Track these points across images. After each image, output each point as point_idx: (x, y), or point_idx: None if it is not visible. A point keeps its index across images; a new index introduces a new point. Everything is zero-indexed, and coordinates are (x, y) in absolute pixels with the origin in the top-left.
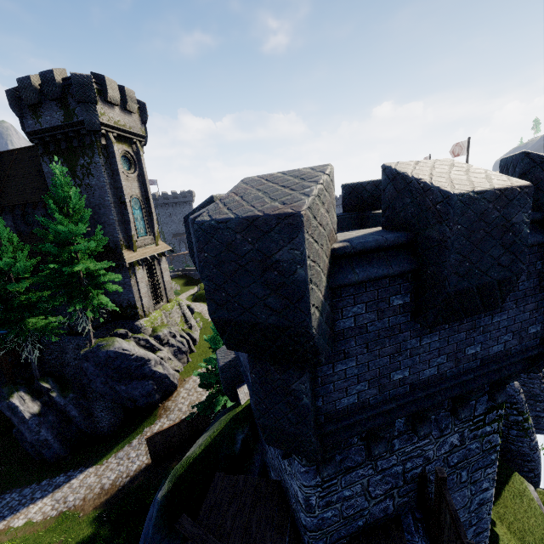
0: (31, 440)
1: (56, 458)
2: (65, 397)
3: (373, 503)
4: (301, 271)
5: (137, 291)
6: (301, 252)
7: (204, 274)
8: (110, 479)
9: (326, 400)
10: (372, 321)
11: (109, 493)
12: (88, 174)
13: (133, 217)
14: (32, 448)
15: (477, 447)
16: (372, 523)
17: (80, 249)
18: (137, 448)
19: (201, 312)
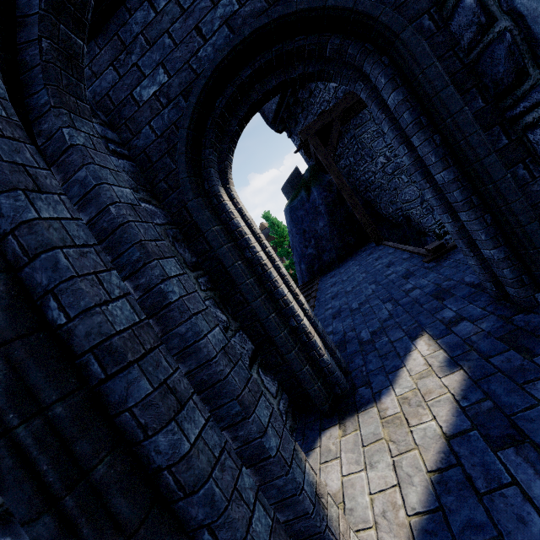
0: None
1: None
2: None
3: None
4: None
5: None
6: None
7: None
8: None
9: None
10: None
11: None
12: None
13: None
14: None
15: None
16: None
17: None
18: None
19: None
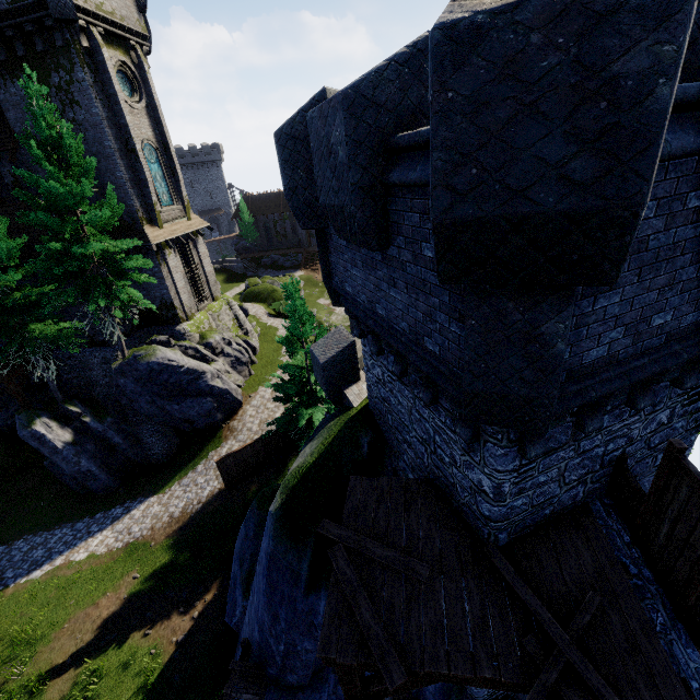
0: (71, 472)
1: (106, 490)
2: (101, 422)
3: (565, 490)
4: (664, 90)
5: (172, 285)
6: (678, 45)
7: (439, 137)
8: (179, 507)
9: (574, 351)
10: (657, 233)
11: (180, 521)
12: (71, 102)
13: (150, 175)
14: (74, 481)
15: (682, 426)
16: (558, 511)
17: (86, 220)
18: (204, 473)
19: (256, 315)
